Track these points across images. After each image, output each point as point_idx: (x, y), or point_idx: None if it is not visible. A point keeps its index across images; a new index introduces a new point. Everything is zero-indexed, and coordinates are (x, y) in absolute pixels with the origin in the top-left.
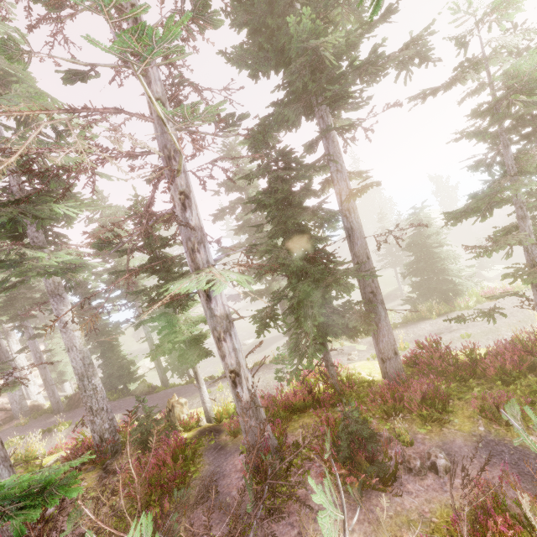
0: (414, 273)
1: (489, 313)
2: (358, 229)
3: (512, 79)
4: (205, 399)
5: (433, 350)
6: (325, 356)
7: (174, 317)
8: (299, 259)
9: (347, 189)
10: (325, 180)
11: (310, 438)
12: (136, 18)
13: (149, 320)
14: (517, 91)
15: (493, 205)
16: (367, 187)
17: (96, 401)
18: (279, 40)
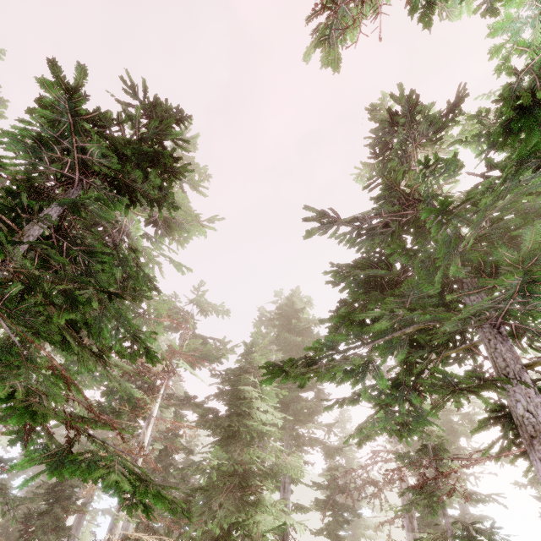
0: None
1: None
2: None
3: None
4: None
5: None
6: None
7: None
8: None
9: (468, 511)
10: None
11: None
12: None
13: None
14: None
15: None
16: (486, 518)
17: None
18: None
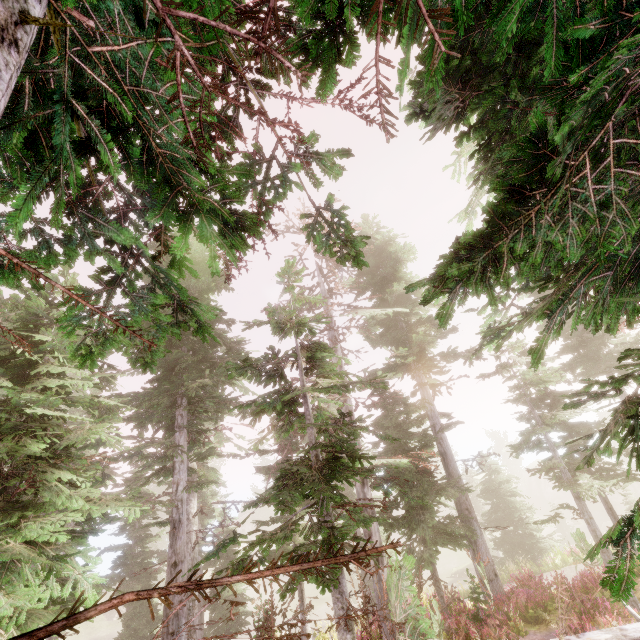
0: (493, 525)
1: (553, 516)
2: (450, 454)
3: (524, 379)
4: (308, 629)
5: (527, 577)
6: (434, 573)
7: (292, 520)
8: (410, 471)
9: (439, 423)
10: (421, 416)
11: (451, 599)
12: (332, 320)
13: (273, 519)
14: (529, 383)
15: (537, 444)
16: (455, 423)
17: (192, 617)
18: (395, 334)
